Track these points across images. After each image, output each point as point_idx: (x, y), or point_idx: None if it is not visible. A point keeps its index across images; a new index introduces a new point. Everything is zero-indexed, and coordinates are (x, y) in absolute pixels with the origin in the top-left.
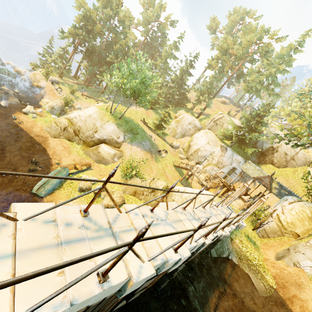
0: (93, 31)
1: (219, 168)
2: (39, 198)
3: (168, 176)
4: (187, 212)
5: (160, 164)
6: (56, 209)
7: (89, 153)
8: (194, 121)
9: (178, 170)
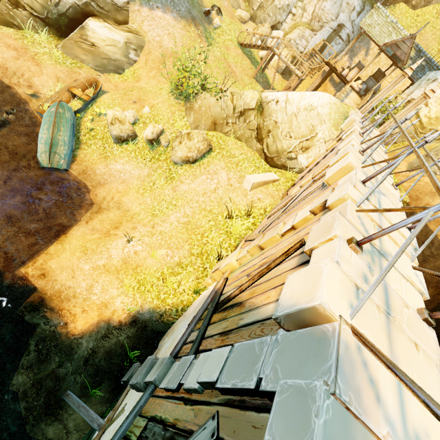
0: None
1: (313, 31)
2: (63, 173)
3: (236, 72)
4: (365, 156)
5: (216, 46)
6: (342, 266)
7: (74, 52)
8: None
9: (246, 54)
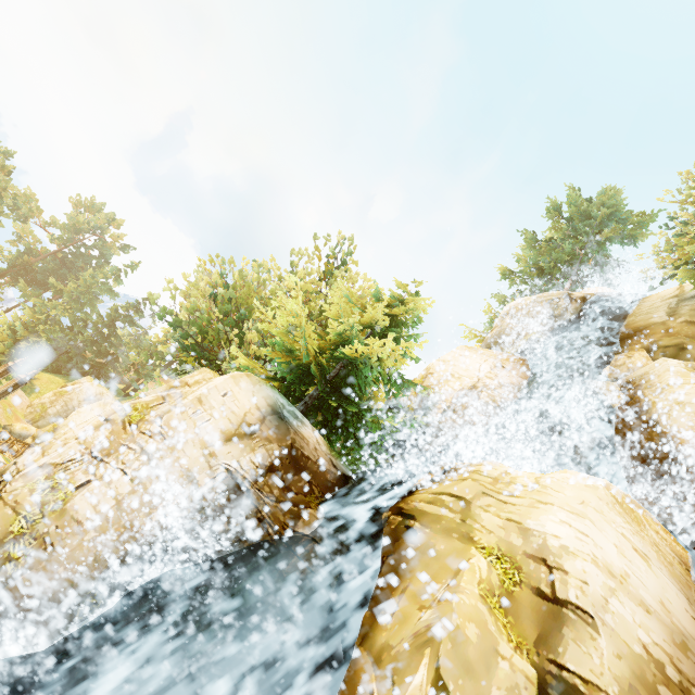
0: None
1: None
2: None
3: None
4: None
5: None
6: None
7: None
8: (104, 395)
9: None
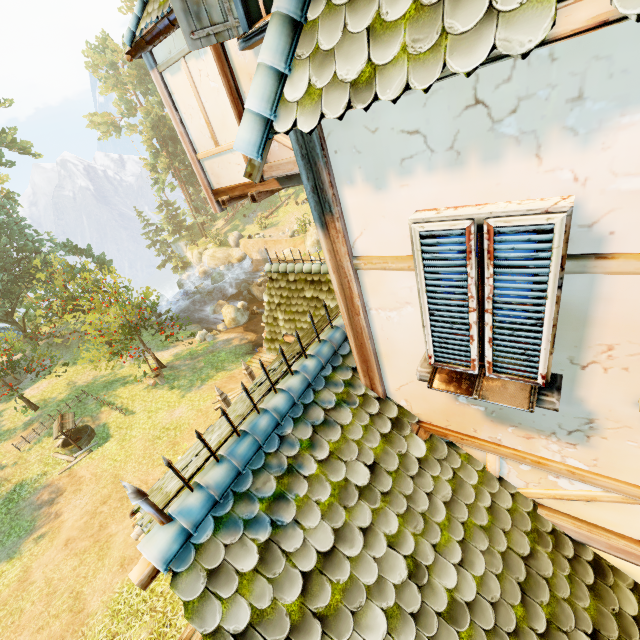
0: (175, 132)
1: None
2: None
3: None
4: None
5: None
6: None
7: None
8: None
9: None
